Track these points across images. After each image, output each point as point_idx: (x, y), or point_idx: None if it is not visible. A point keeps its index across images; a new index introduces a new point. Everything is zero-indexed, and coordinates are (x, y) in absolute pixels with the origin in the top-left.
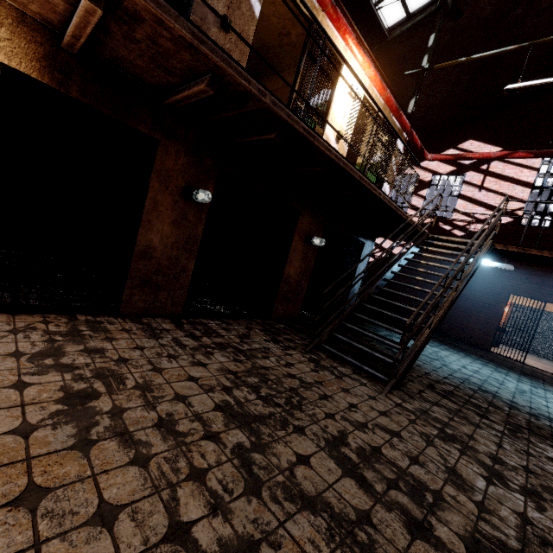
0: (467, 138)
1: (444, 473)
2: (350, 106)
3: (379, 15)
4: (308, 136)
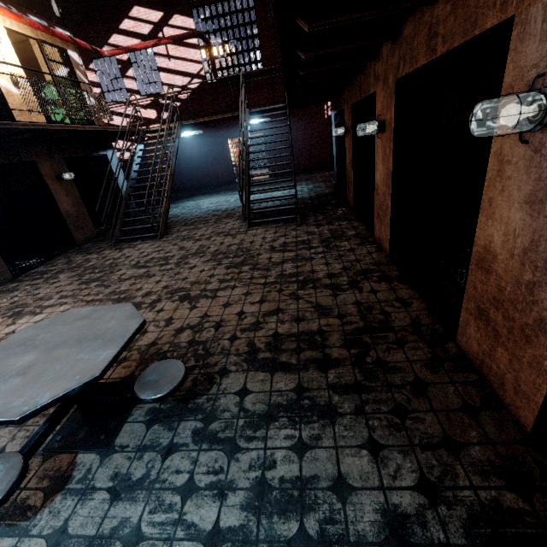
0: (131, 5)
1: (178, 250)
2: (2, 47)
3: None
4: (5, 126)
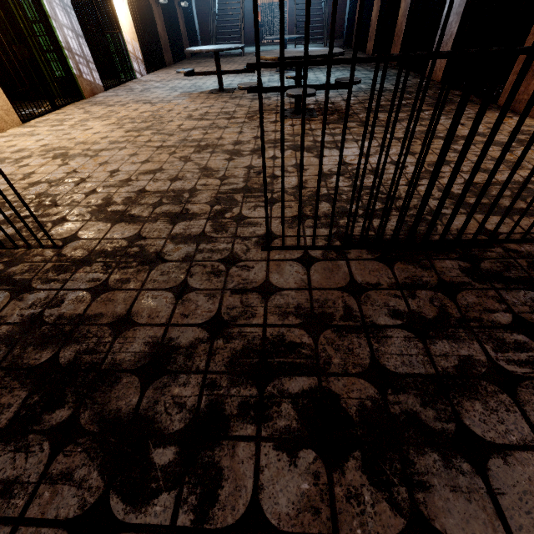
0: None
1: None
2: None
3: None
4: None
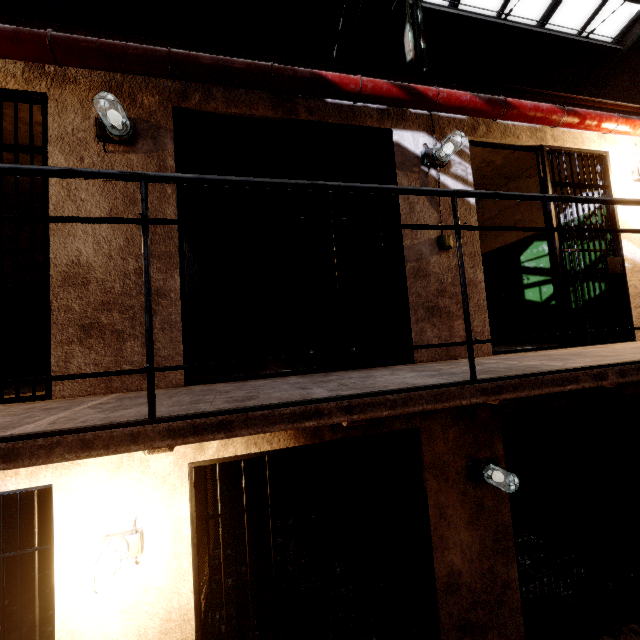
0: None
1: None
2: None
3: (593, 39)
4: None
